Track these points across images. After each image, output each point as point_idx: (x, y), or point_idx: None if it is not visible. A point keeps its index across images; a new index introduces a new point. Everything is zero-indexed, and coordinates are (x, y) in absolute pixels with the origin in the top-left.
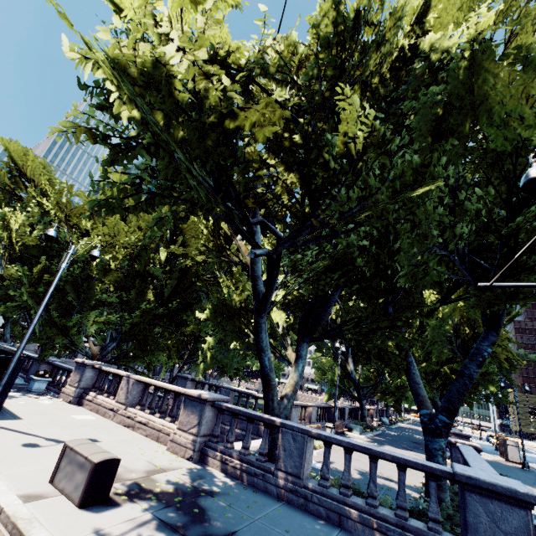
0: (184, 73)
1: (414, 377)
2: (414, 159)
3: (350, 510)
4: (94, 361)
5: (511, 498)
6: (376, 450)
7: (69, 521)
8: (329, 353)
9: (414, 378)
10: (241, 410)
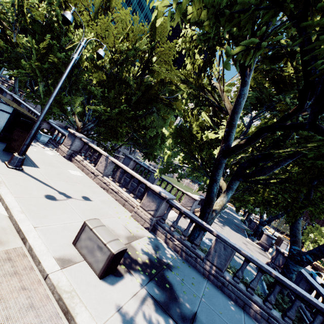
0: None
1: (298, 225)
2: None
3: (253, 305)
4: (80, 134)
5: None
6: (287, 283)
7: (97, 295)
8: None
9: (297, 226)
10: (189, 214)
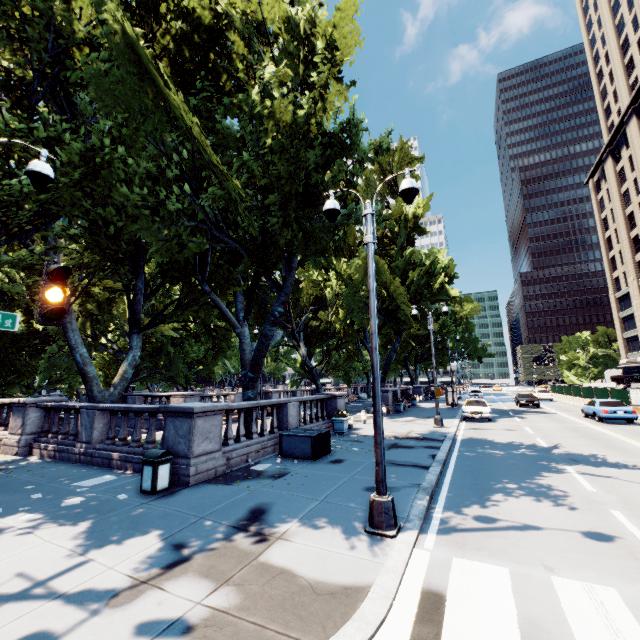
0: None
1: (243, 345)
2: (73, 145)
3: (115, 454)
4: None
5: (185, 413)
6: (133, 407)
7: None
8: (282, 341)
9: (242, 347)
10: (56, 404)
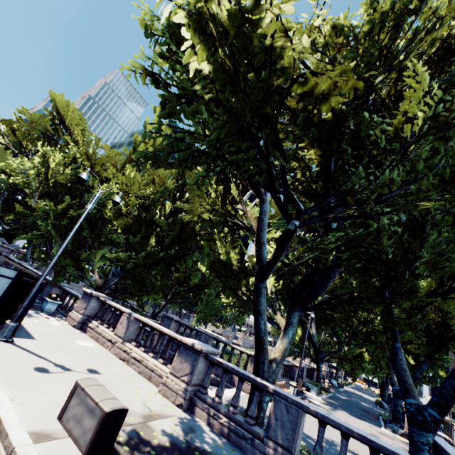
0: (268, 23)
1: (401, 363)
2: None
3: None
4: (98, 292)
5: None
6: (380, 445)
7: None
8: None
9: (400, 364)
10: (234, 369)
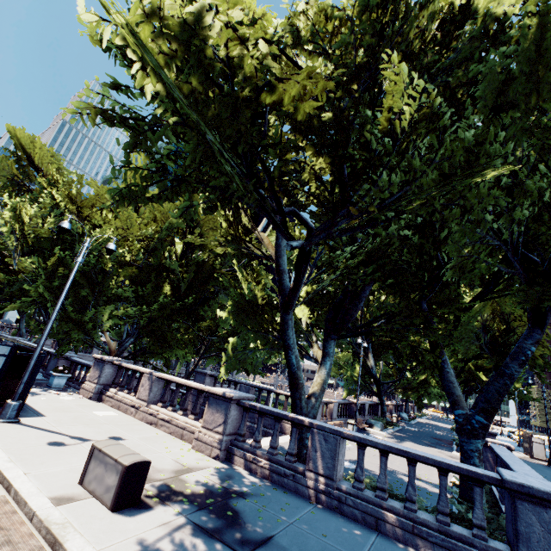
0: (216, 36)
1: (448, 376)
2: (468, 138)
3: (388, 514)
4: (112, 357)
5: None
6: (415, 454)
7: (103, 525)
8: (349, 348)
9: (448, 377)
10: (268, 410)
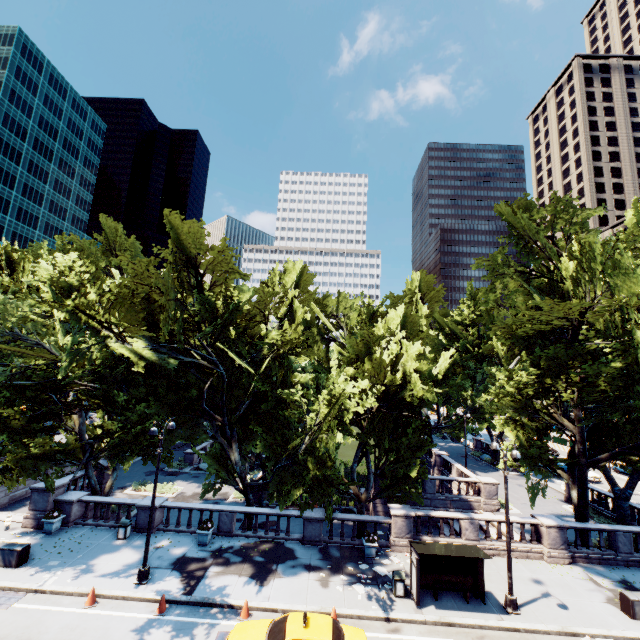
0: None
1: (607, 468)
2: None
3: None
4: (395, 507)
5: None
6: None
7: None
8: None
9: (607, 469)
10: (587, 527)
